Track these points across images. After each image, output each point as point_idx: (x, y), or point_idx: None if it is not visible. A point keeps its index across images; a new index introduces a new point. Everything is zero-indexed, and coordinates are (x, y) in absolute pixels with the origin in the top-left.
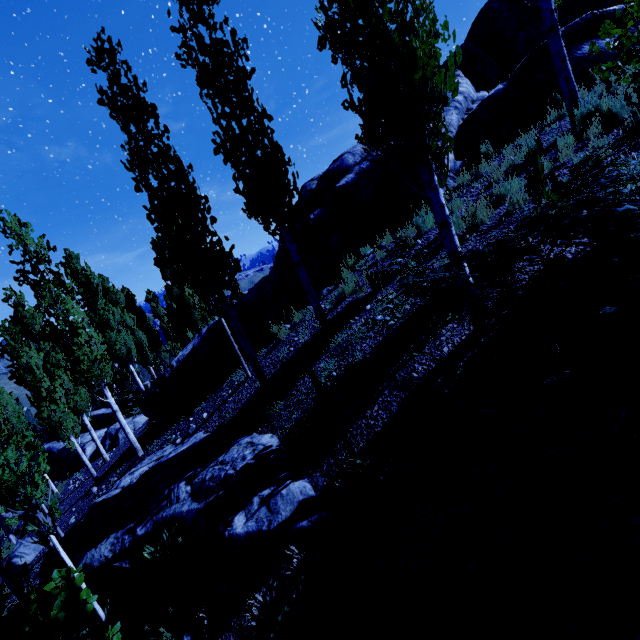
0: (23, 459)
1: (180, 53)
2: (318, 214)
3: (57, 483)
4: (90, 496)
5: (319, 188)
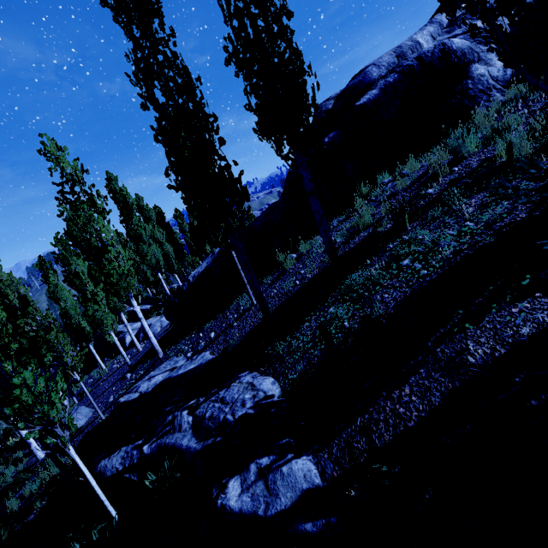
0: (40, 379)
1: None
2: (333, 137)
3: (107, 360)
4: (125, 380)
5: (336, 108)
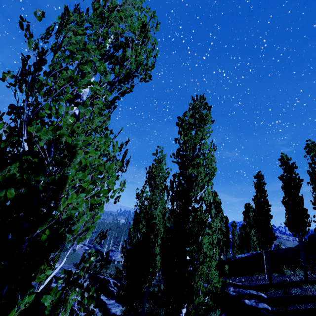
0: None
1: (279, 177)
2: None
3: None
4: None
5: None
